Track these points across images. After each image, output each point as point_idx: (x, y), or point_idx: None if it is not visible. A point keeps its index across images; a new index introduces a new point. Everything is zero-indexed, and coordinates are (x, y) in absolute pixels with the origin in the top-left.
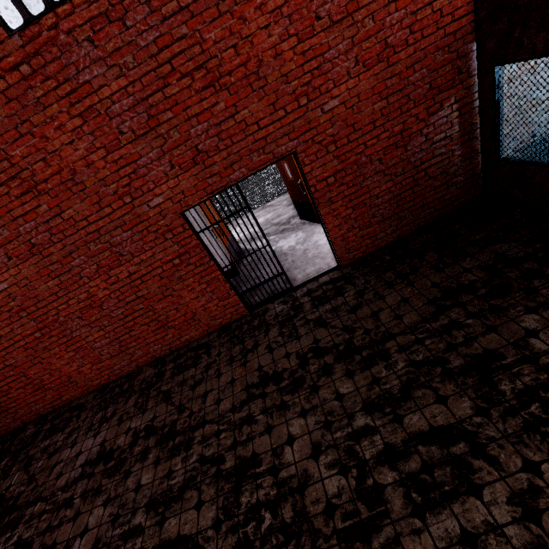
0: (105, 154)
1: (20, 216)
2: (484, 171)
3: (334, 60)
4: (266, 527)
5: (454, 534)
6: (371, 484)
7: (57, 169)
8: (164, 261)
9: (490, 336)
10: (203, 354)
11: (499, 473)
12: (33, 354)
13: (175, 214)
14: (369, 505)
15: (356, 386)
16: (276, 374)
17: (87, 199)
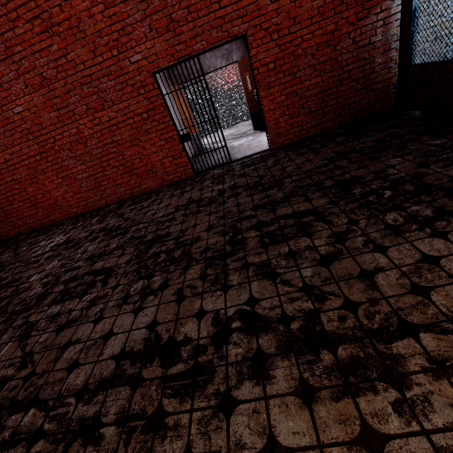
0: (103, 9)
1: (37, 51)
2: (398, 82)
3: None
4: (160, 260)
5: (283, 252)
6: (239, 238)
7: (68, 16)
8: (136, 113)
9: (360, 170)
10: (154, 196)
11: (329, 226)
12: (33, 174)
13: (148, 73)
14: (233, 246)
15: (252, 199)
16: (200, 199)
17: (86, 46)
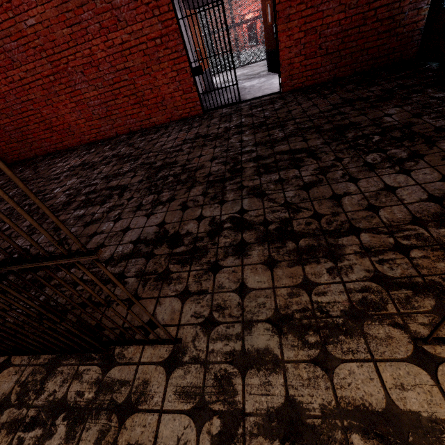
0: None
1: None
2: (425, 27)
3: None
4: (168, 181)
5: (273, 179)
6: (238, 167)
7: None
8: (149, 38)
9: (359, 117)
10: (163, 129)
11: (317, 162)
12: (47, 96)
13: None
14: (232, 173)
15: (255, 137)
16: (206, 135)
17: None
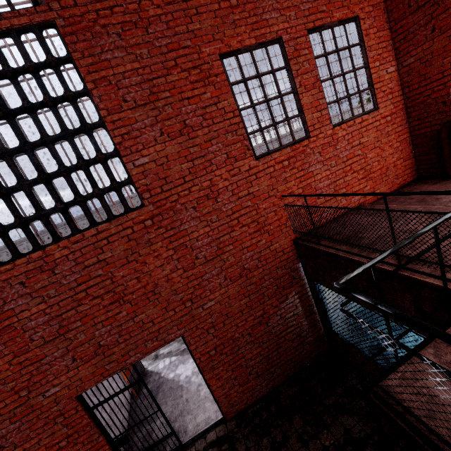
0: (11, 358)
1: None
2: (326, 333)
3: (210, 279)
4: None
5: None
6: None
7: None
8: (49, 445)
9: None
10: None
11: None
12: None
13: (70, 399)
14: None
15: None
16: None
17: None
